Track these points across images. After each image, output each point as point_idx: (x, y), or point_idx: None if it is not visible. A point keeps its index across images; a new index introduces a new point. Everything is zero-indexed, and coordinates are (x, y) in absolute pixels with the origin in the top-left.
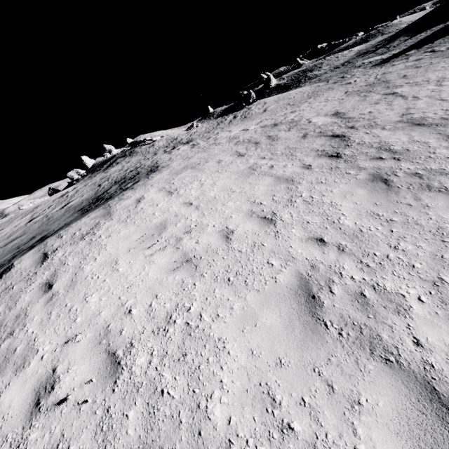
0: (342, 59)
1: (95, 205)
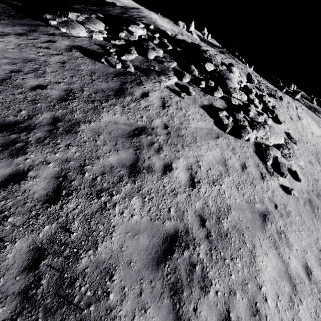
0: None
1: None
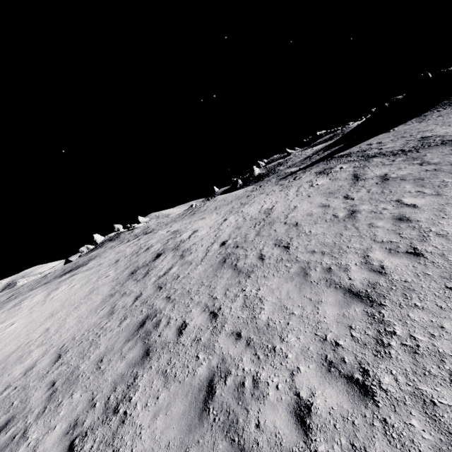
0: (301, 157)
1: None
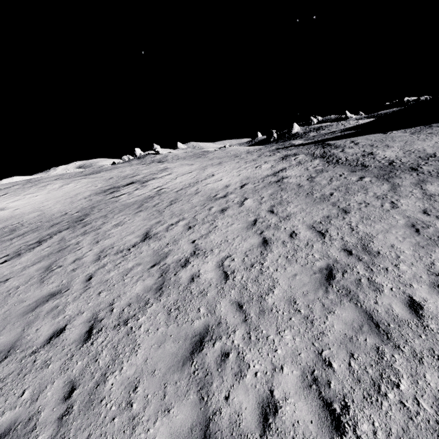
0: (338, 128)
1: None
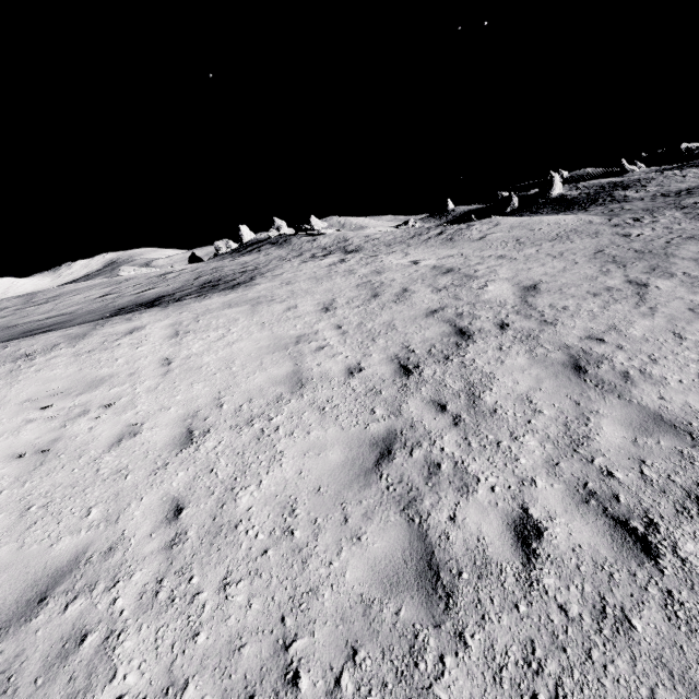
0: (688, 182)
1: (130, 310)
